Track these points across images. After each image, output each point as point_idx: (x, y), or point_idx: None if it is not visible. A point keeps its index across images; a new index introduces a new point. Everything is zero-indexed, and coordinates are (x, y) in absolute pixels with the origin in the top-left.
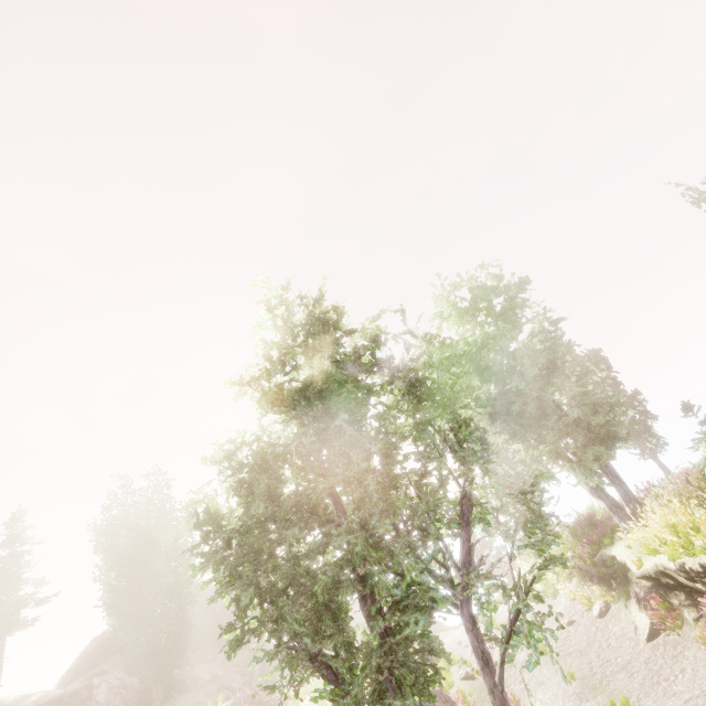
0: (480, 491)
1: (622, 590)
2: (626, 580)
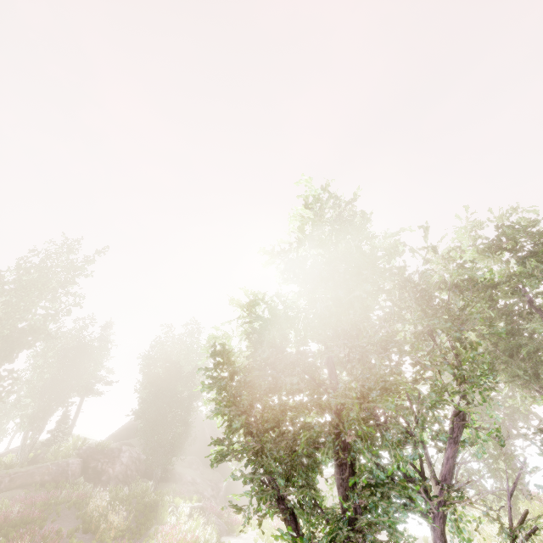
0: (474, 416)
1: None
2: None
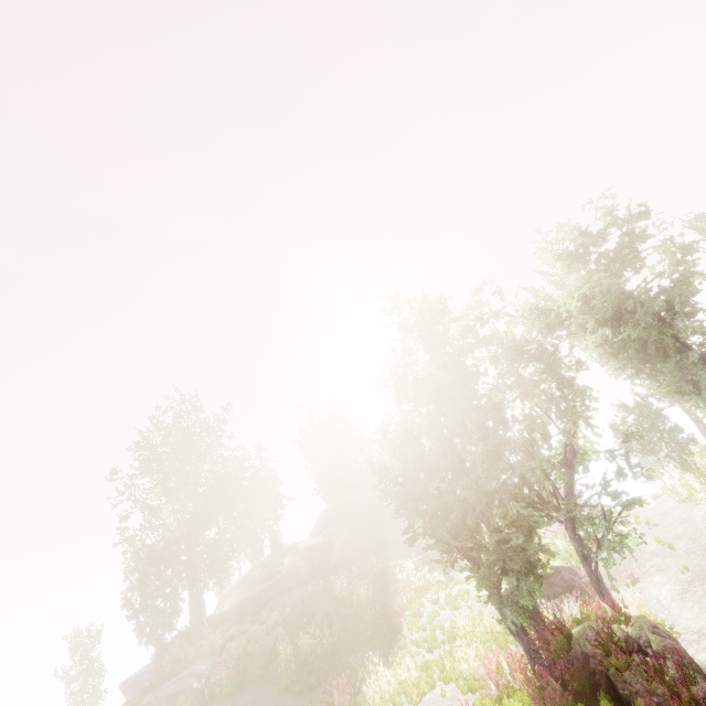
0: (585, 438)
1: None
2: None
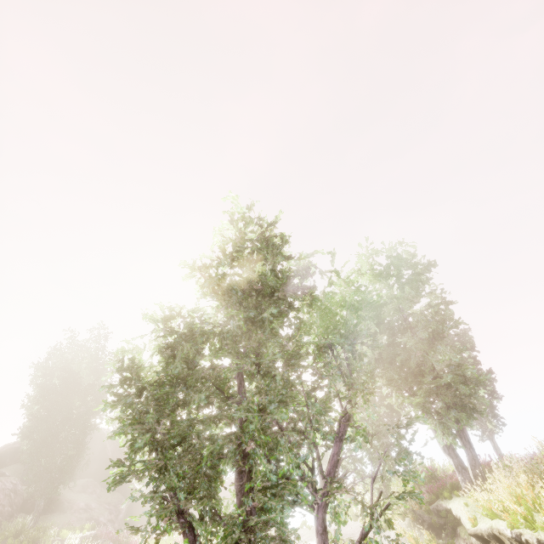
0: (357, 416)
1: (449, 541)
2: (454, 533)
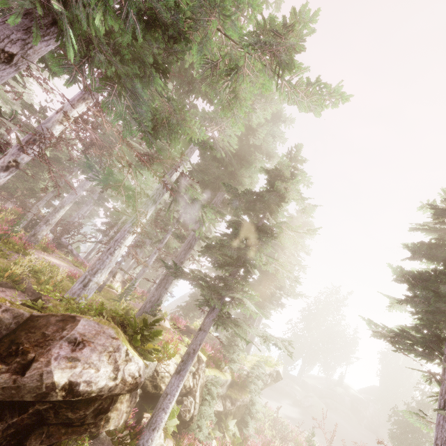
0: None
1: None
2: None
